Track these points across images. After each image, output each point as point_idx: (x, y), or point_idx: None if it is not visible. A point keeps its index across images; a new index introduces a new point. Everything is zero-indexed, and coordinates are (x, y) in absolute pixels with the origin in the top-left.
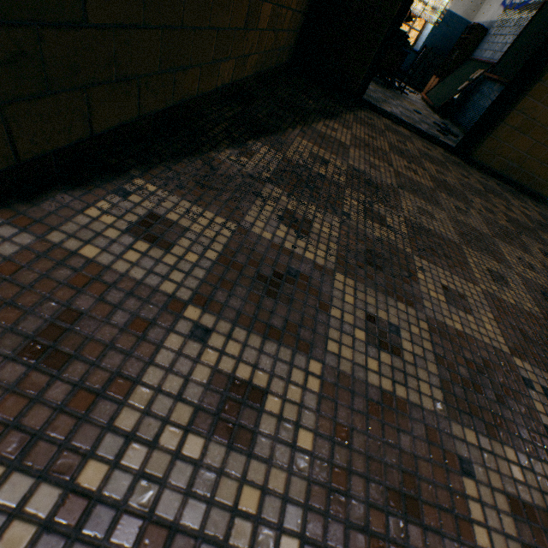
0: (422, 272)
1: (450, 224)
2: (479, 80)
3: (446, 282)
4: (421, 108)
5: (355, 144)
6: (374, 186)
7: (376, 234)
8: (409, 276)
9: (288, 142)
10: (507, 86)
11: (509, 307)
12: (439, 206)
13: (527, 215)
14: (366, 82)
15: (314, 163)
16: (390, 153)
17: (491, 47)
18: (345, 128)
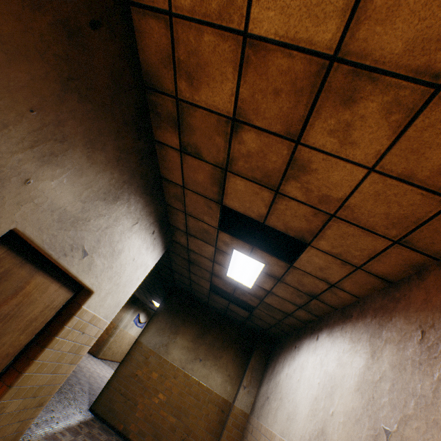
0: None
1: None
2: None
3: None
4: None
5: None
6: None
7: None
8: None
9: None
10: None
11: None
12: None
13: None
14: None
15: None
16: None
17: None
18: None
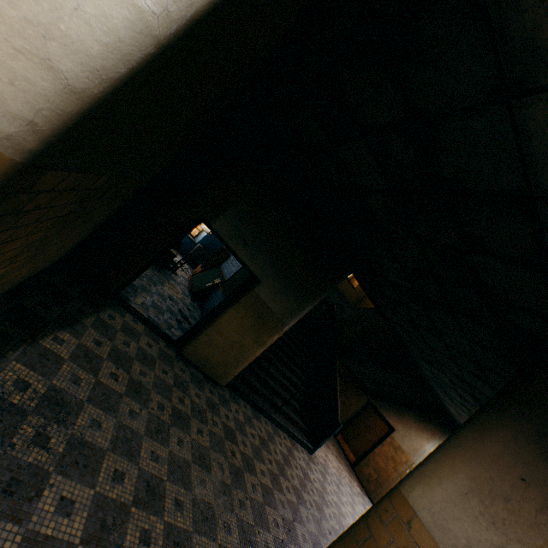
0: (51, 488)
1: (113, 430)
2: (219, 284)
3: (68, 492)
4: (180, 291)
5: (75, 355)
6: (64, 404)
7: (31, 458)
8: (36, 495)
9: (0, 370)
10: (204, 317)
11: (109, 502)
12: (116, 413)
13: (196, 403)
14: (121, 289)
15: (15, 390)
16: (106, 359)
17: (229, 268)
18: (76, 337)
